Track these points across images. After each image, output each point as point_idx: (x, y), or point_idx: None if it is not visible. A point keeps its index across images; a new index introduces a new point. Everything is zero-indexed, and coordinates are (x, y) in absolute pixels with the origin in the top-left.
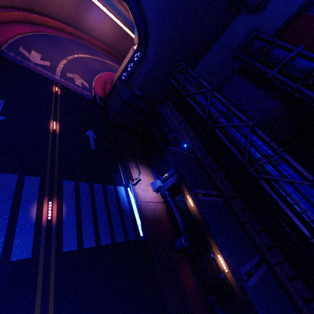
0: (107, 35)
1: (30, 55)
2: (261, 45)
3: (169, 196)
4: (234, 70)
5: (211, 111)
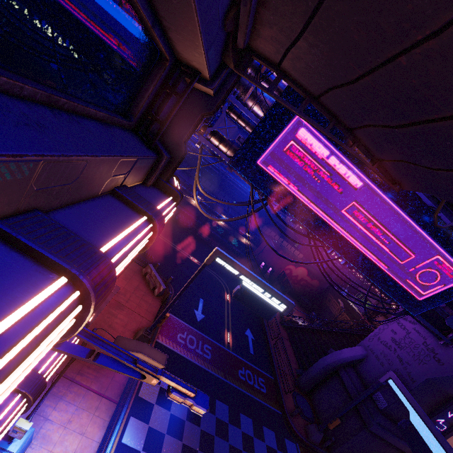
0: None
1: None
2: None
3: None
4: None
5: None
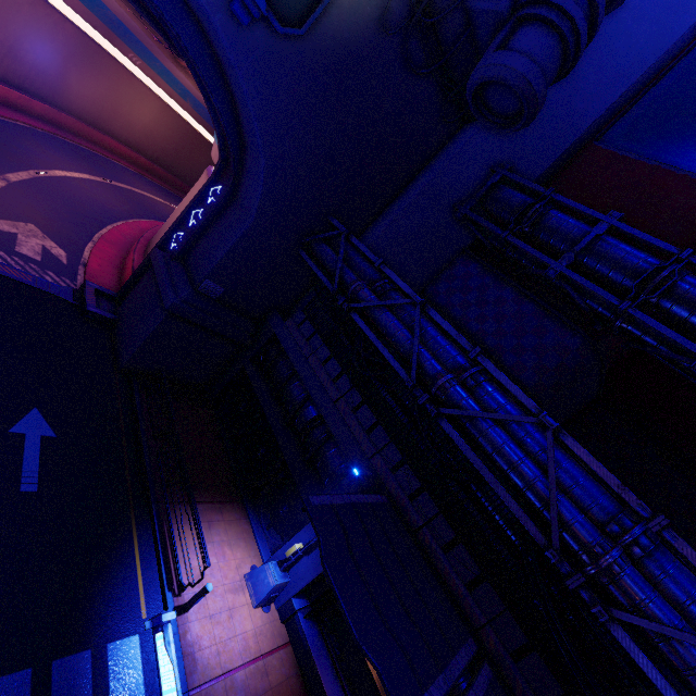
0: (150, 134)
1: None
2: (521, 201)
3: (306, 617)
4: (460, 249)
5: (426, 363)
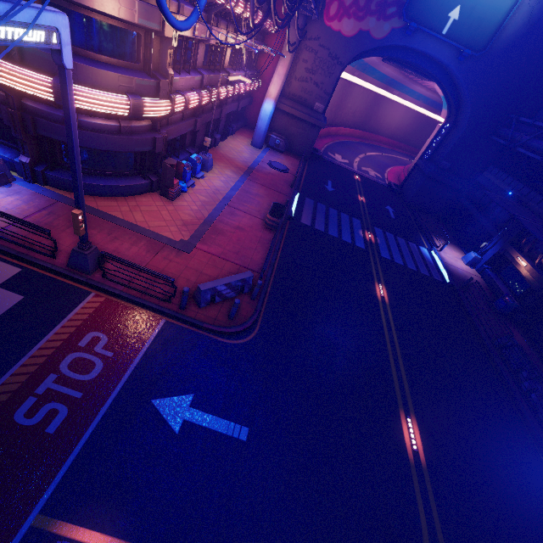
0: (398, 127)
1: (335, 157)
2: None
3: (490, 270)
4: None
5: None
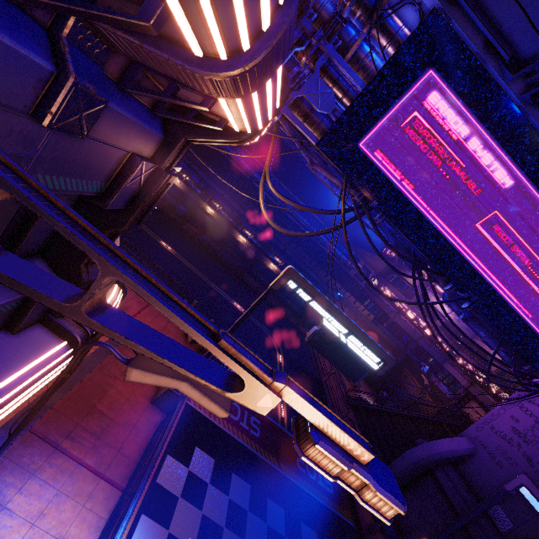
0: None
1: None
2: None
3: None
4: None
5: None
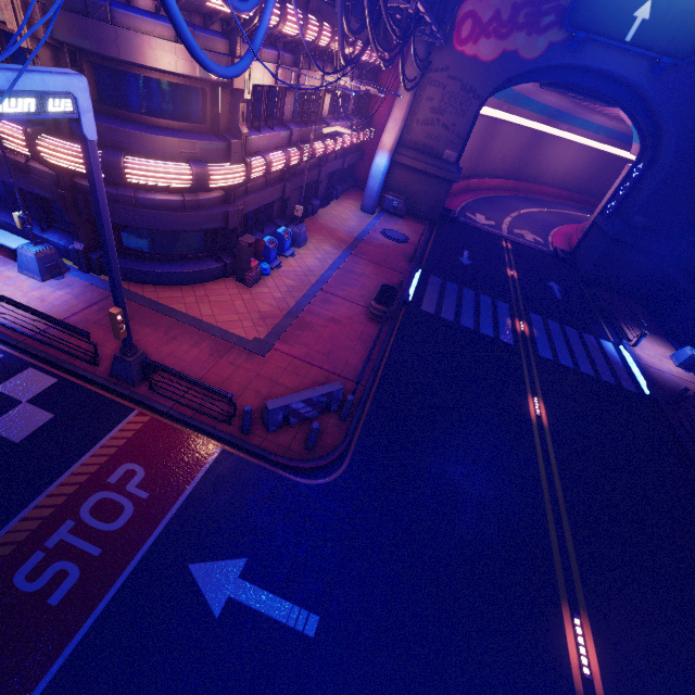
0: (569, 172)
1: (475, 218)
2: None
3: None
4: None
5: None
